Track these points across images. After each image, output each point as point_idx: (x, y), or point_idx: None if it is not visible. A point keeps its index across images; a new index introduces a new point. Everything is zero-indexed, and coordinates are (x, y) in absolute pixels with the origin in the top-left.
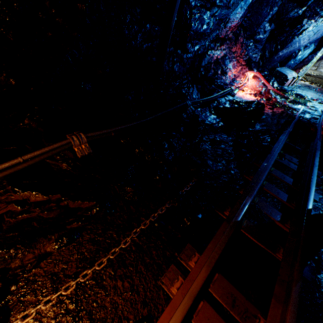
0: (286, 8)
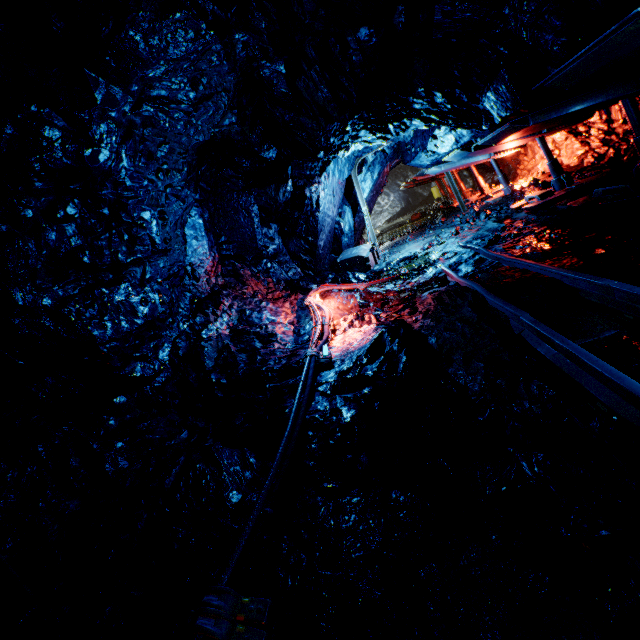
0: (267, 197)
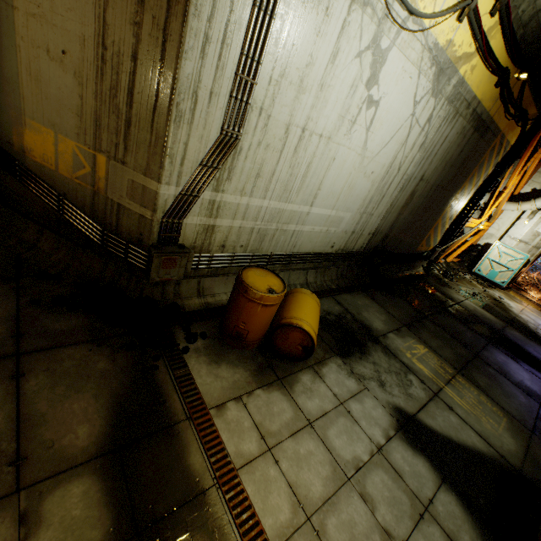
0: None
